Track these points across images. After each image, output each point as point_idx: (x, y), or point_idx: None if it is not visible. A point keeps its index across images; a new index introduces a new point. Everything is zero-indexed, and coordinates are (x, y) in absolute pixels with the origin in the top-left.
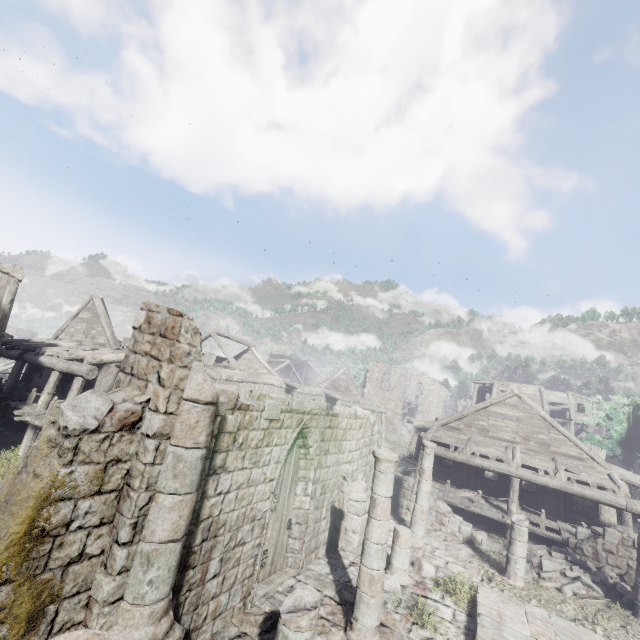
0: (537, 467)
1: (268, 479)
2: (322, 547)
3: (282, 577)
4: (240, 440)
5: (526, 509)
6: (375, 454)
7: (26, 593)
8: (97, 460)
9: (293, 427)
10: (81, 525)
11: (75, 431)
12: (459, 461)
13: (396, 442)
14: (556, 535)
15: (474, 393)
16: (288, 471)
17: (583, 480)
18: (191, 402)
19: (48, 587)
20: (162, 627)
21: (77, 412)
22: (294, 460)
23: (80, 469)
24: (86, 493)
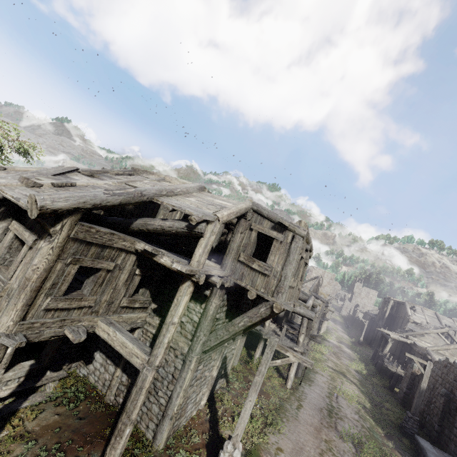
0: None
1: None
2: None
3: None
4: None
5: None
6: None
7: None
8: None
9: None
10: None
11: None
12: None
13: None
14: None
15: (389, 305)
16: None
17: None
18: None
19: None
20: None
21: None
22: None
23: None
24: None
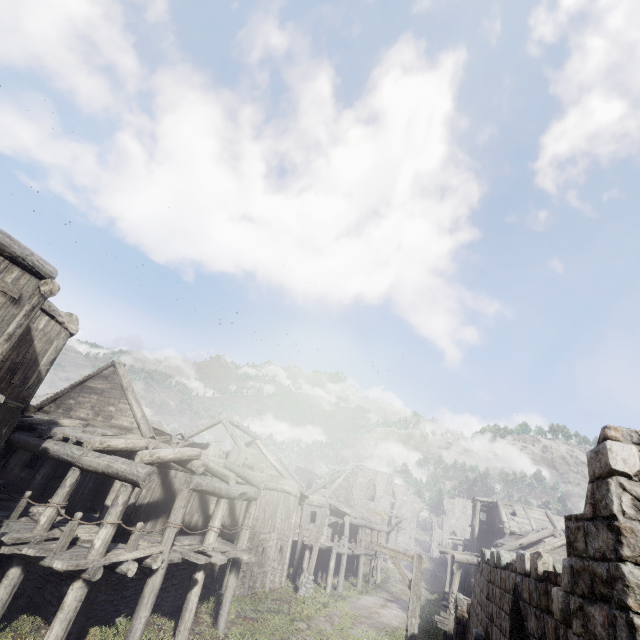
0: None
1: None
2: None
3: None
4: None
5: None
6: None
7: None
8: None
9: None
10: None
11: None
12: None
13: (382, 569)
14: None
15: (477, 512)
16: None
17: None
18: None
19: None
20: None
21: None
22: None
23: None
24: None
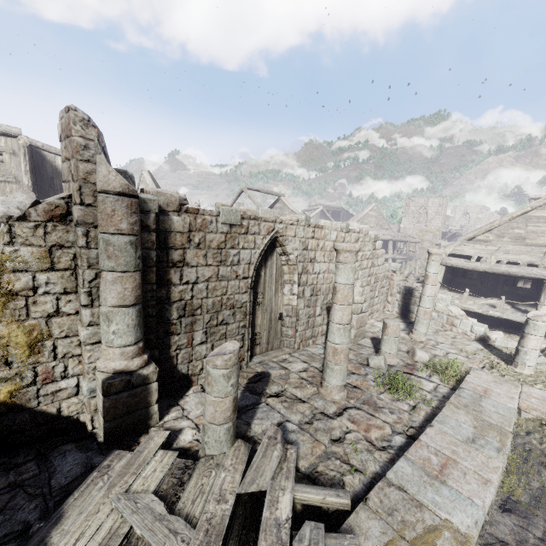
0: None
1: (241, 277)
2: (320, 337)
3: (277, 353)
4: (196, 240)
5: None
6: (334, 247)
7: (18, 330)
8: (38, 244)
9: (263, 234)
10: (47, 291)
11: (3, 218)
12: (481, 270)
13: None
14: None
15: None
16: (270, 274)
17: None
18: (104, 194)
19: (36, 329)
20: (134, 362)
21: (4, 205)
22: (276, 266)
23: (23, 249)
24: (39, 268)
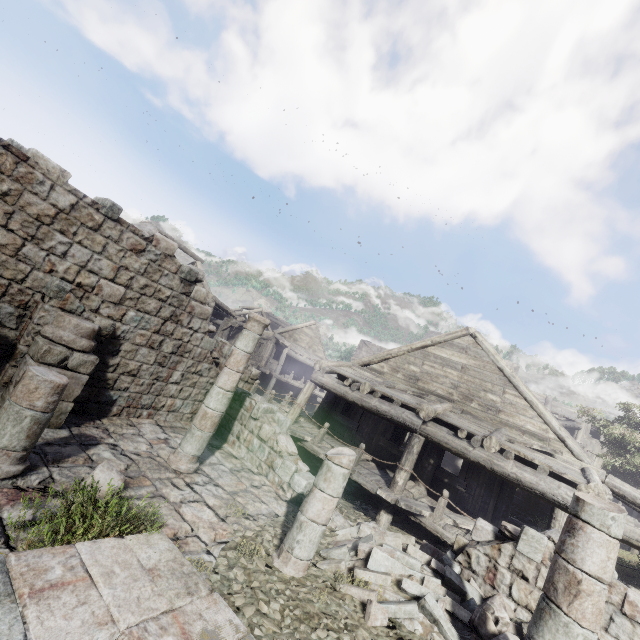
0: (459, 426)
1: None
2: None
3: None
4: None
5: (436, 497)
6: None
7: None
8: None
9: None
10: None
11: None
12: (350, 399)
13: None
14: (453, 536)
15: None
16: None
17: (527, 457)
18: None
19: None
20: None
21: None
22: None
23: None
24: None
